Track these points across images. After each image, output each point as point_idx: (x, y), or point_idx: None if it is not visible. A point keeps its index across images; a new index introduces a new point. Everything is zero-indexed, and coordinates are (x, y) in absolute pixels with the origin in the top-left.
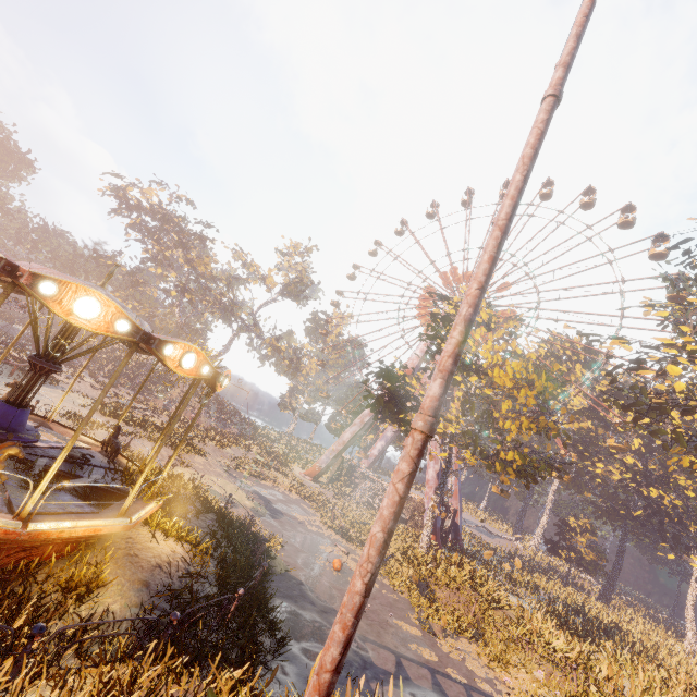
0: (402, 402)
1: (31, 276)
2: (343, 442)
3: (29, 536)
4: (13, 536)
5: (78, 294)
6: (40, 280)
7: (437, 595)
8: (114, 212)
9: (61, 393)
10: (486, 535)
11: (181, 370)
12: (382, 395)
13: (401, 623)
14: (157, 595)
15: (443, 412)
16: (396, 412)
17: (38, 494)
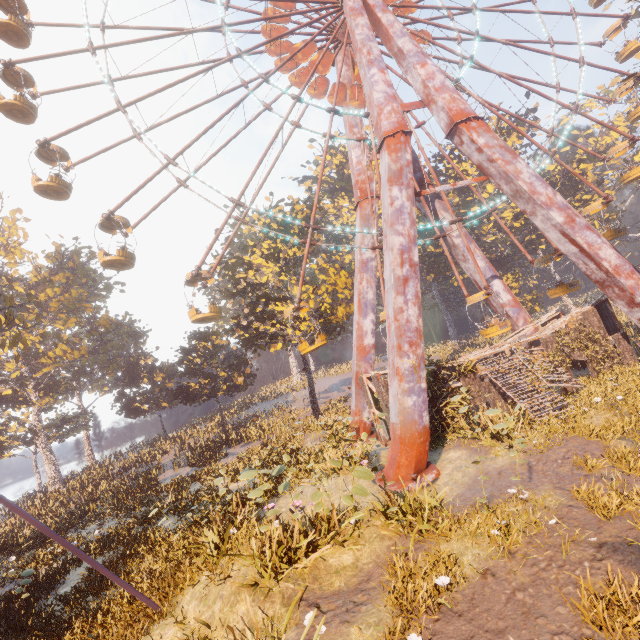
0: None
1: None
2: (418, 333)
3: None
4: None
5: None
6: None
7: None
8: None
9: None
10: None
11: None
12: None
13: None
14: None
15: None
16: None
17: None
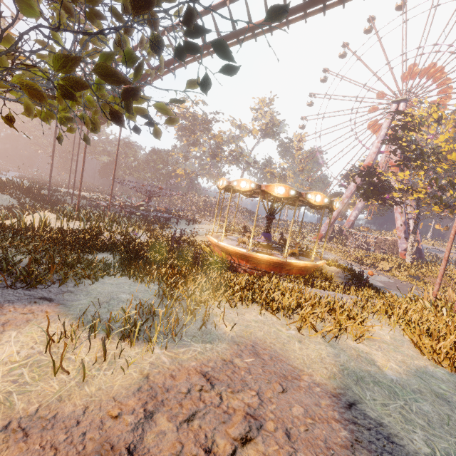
0: (385, 188)
1: (305, 194)
2: (333, 217)
3: (317, 266)
4: (315, 266)
5: (315, 195)
6: (307, 194)
7: (426, 280)
8: (168, 125)
9: (206, 226)
10: (437, 253)
11: (335, 208)
12: (368, 187)
13: (415, 291)
14: (346, 279)
15: (414, 187)
16: (380, 194)
17: (314, 255)
